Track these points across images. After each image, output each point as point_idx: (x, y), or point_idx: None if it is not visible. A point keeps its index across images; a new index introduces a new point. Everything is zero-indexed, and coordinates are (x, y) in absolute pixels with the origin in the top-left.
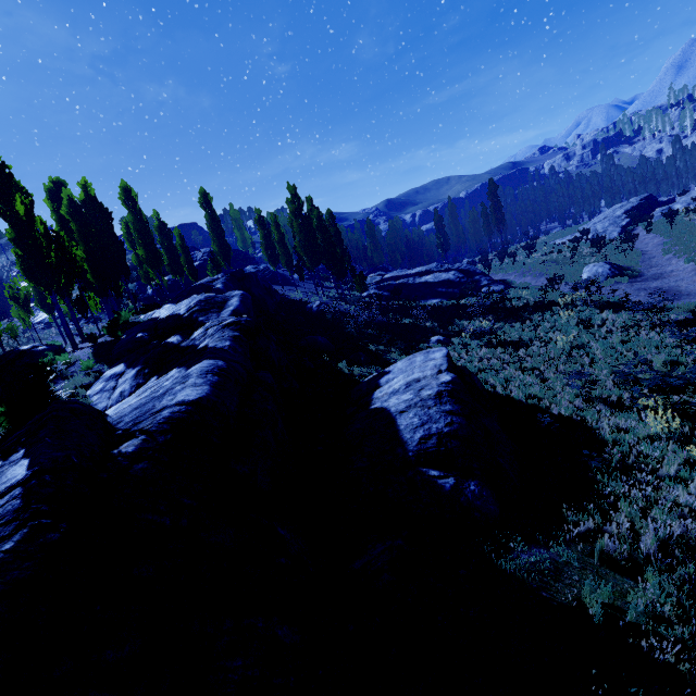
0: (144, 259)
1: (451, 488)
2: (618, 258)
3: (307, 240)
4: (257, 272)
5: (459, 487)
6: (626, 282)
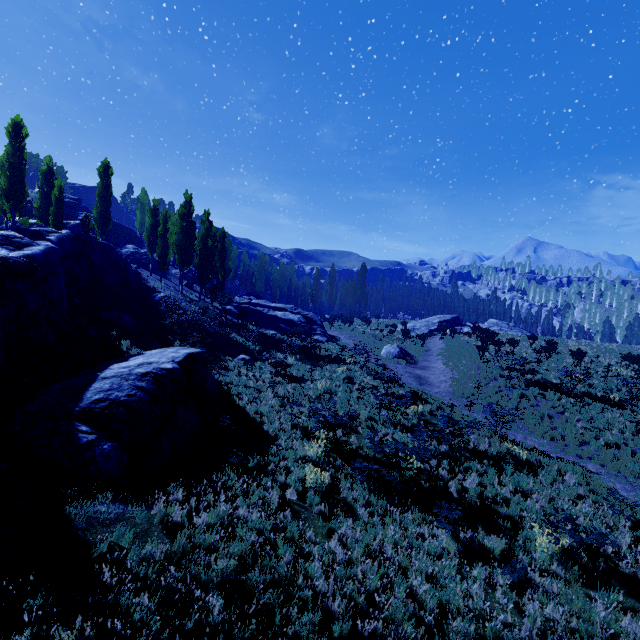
0: (3, 189)
1: (86, 443)
2: (411, 347)
3: (184, 242)
4: (135, 253)
5: (94, 443)
6: (404, 364)
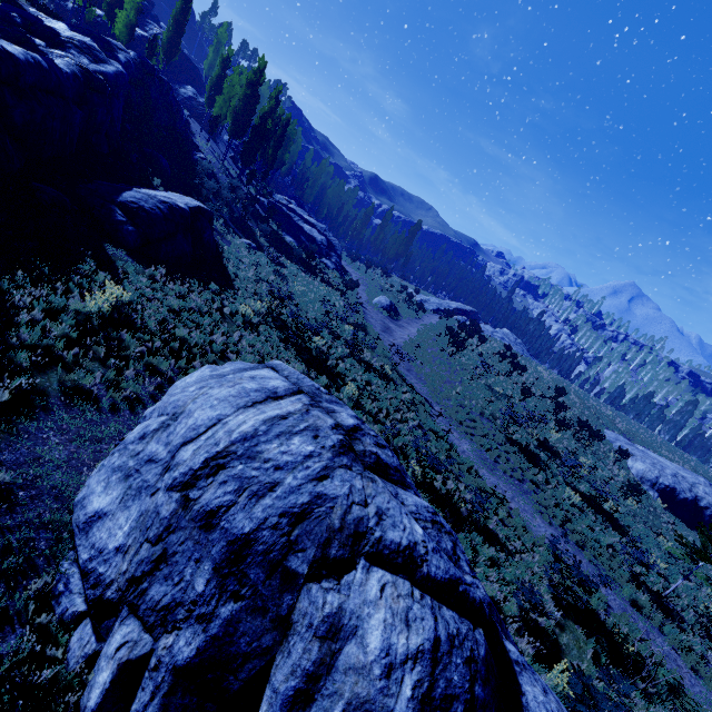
0: None
1: (120, 220)
2: (405, 310)
3: (242, 112)
4: (193, 98)
5: (124, 223)
6: (386, 316)
